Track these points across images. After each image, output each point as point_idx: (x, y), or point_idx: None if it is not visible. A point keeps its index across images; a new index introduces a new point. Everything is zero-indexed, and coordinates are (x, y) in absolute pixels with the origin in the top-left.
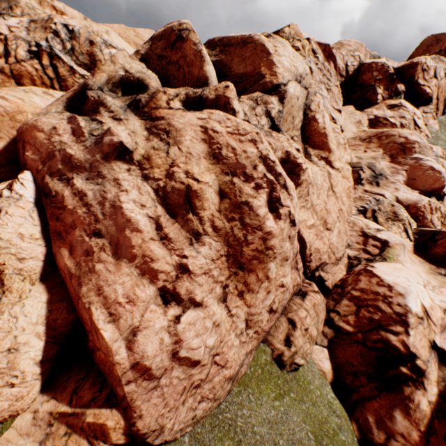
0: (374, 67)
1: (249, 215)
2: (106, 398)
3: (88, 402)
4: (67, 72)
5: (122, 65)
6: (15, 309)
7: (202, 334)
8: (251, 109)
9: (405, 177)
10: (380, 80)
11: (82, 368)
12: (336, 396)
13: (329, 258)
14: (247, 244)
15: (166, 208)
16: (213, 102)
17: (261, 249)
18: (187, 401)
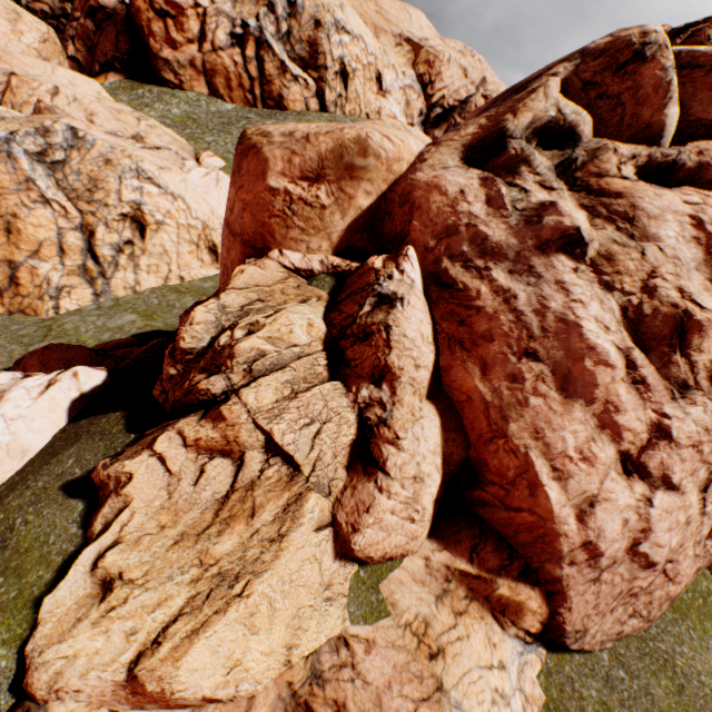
0: None
1: None
2: (520, 571)
3: (495, 568)
4: (276, 70)
5: (554, 100)
6: (416, 429)
7: (671, 530)
8: None
9: None
10: None
11: (469, 522)
12: None
13: None
14: None
15: (633, 337)
16: (689, 174)
17: None
18: (615, 609)
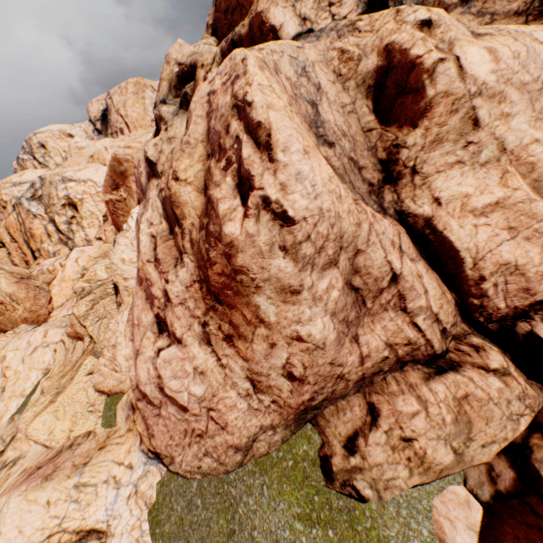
0: None
1: (212, 218)
2: None
3: None
4: None
5: (175, 60)
6: (119, 317)
7: (182, 378)
8: None
9: None
10: None
11: None
12: None
13: None
14: (211, 265)
15: (169, 222)
16: (250, 38)
17: (229, 273)
18: (193, 446)
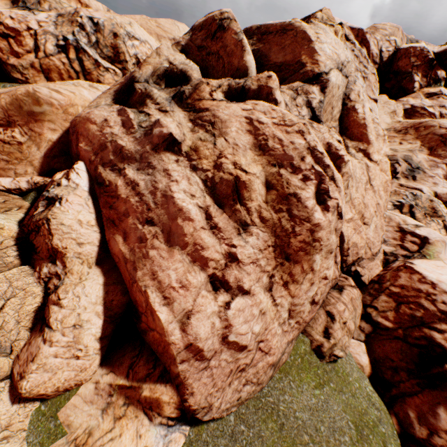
0: (412, 53)
1: (297, 207)
2: (159, 374)
3: (143, 377)
4: (92, 66)
5: (166, 57)
6: (77, 289)
7: (249, 321)
8: (291, 99)
9: (445, 171)
10: (418, 66)
11: (135, 346)
12: (374, 389)
13: (365, 254)
14: (295, 236)
15: (214, 198)
16: (255, 93)
17: (308, 241)
18: (233, 383)
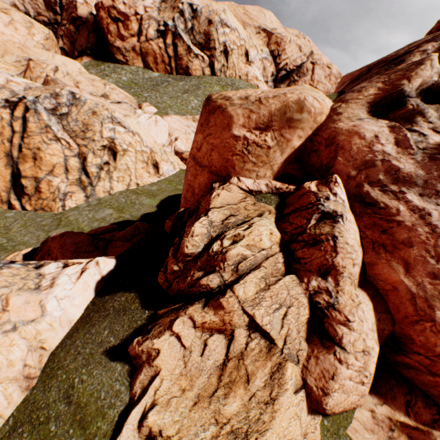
0: None
1: None
2: None
3: (428, 421)
4: (184, 51)
5: (436, 69)
6: (359, 313)
7: None
8: None
9: None
10: None
11: (396, 380)
12: None
13: None
14: None
15: None
16: None
17: None
18: None
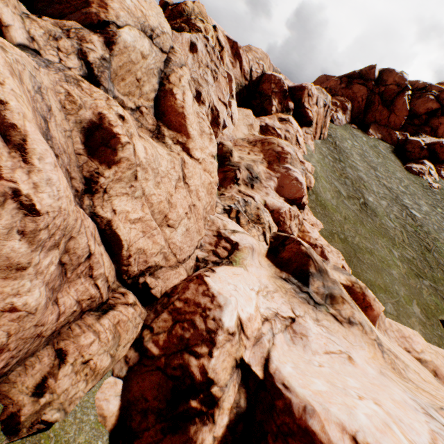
0: (273, 80)
1: None
2: None
3: None
4: None
5: None
6: None
7: None
8: (50, 36)
9: (277, 184)
10: (277, 93)
11: None
12: None
13: (168, 261)
14: None
15: None
16: None
17: None
18: None
